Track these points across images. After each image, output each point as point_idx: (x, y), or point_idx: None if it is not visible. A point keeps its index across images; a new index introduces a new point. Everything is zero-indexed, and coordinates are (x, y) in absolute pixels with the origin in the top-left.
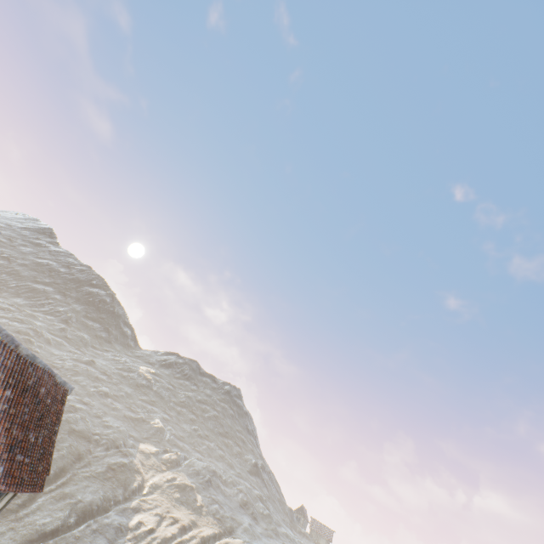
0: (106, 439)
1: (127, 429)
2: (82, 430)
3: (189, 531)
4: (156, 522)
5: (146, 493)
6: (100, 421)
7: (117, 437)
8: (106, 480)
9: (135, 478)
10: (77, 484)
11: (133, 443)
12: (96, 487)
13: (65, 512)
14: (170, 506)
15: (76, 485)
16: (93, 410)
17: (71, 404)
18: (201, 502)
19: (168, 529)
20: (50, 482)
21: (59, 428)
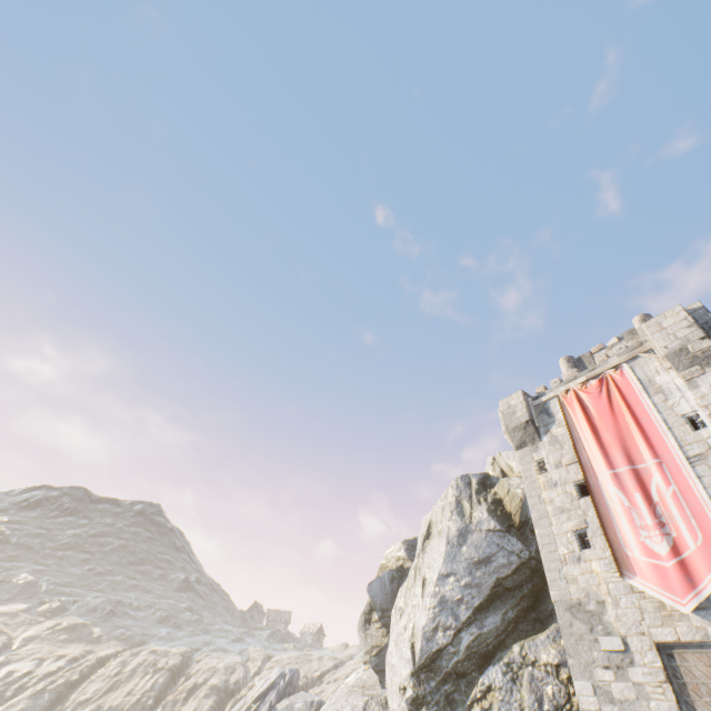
0: None
1: None
2: None
3: (82, 659)
4: (35, 665)
5: (17, 647)
6: None
7: None
8: None
9: None
10: None
11: None
12: None
13: None
14: (54, 648)
15: None
16: None
17: None
18: (99, 633)
19: (53, 665)
20: None
21: None
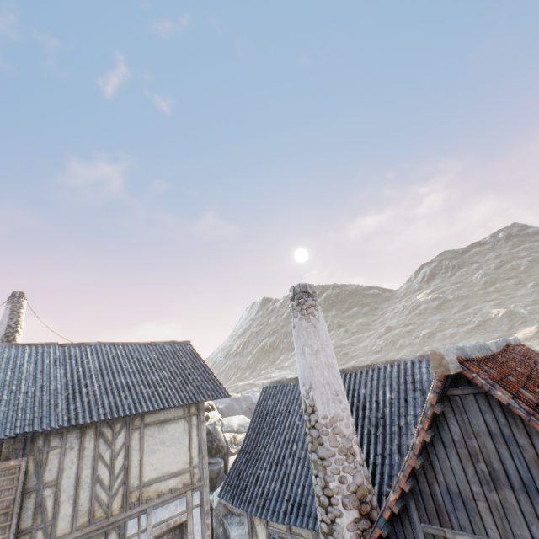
0: None
1: (485, 338)
2: None
3: None
4: None
5: None
6: None
7: None
8: None
9: None
10: None
11: None
12: None
13: None
14: None
15: None
16: None
17: None
18: None
19: None
20: None
21: None
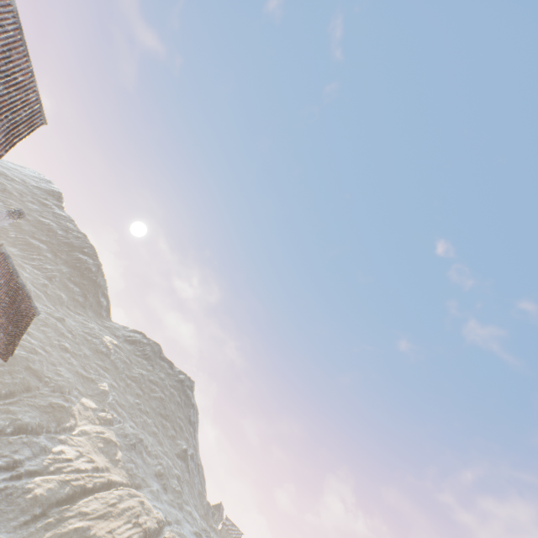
0: (55, 384)
1: (75, 382)
2: (37, 370)
3: (101, 472)
4: (76, 456)
5: (75, 434)
6: (54, 368)
7: (65, 385)
8: (45, 413)
9: (70, 420)
10: (21, 407)
11: (77, 394)
12: (35, 414)
13: (6, 423)
14: (92, 450)
15: (19, 407)
16: (51, 358)
17: (34, 347)
18: (119, 457)
19: (84, 464)
20: (0, 398)
21: (19, 362)
